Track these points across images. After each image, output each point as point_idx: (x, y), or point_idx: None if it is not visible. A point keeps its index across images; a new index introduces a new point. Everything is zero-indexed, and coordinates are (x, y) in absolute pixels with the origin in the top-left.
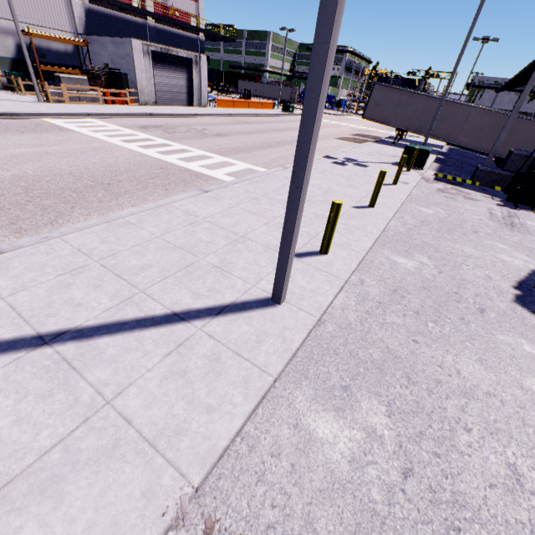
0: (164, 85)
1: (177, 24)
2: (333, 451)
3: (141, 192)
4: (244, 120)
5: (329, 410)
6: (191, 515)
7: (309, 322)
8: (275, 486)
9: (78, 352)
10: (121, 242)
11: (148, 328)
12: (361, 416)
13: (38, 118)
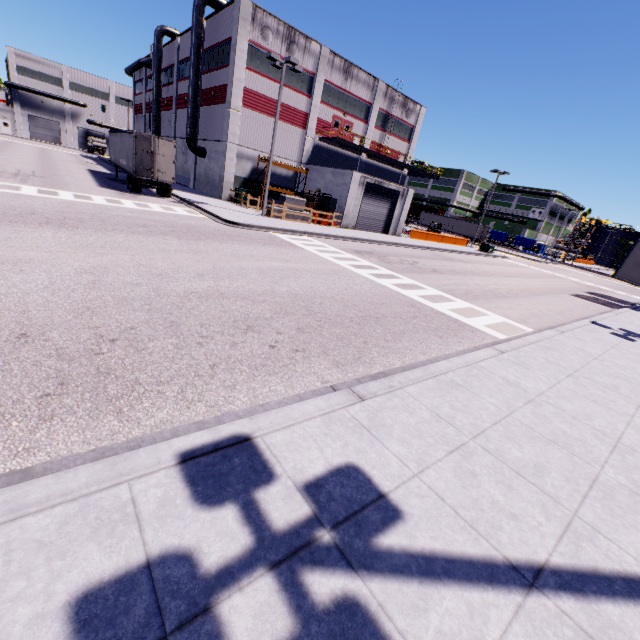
0: (366, 212)
1: (389, 161)
2: None
3: (417, 335)
4: (445, 256)
5: None
6: None
7: None
8: None
9: (592, 623)
10: (474, 414)
11: None
12: None
13: (267, 231)
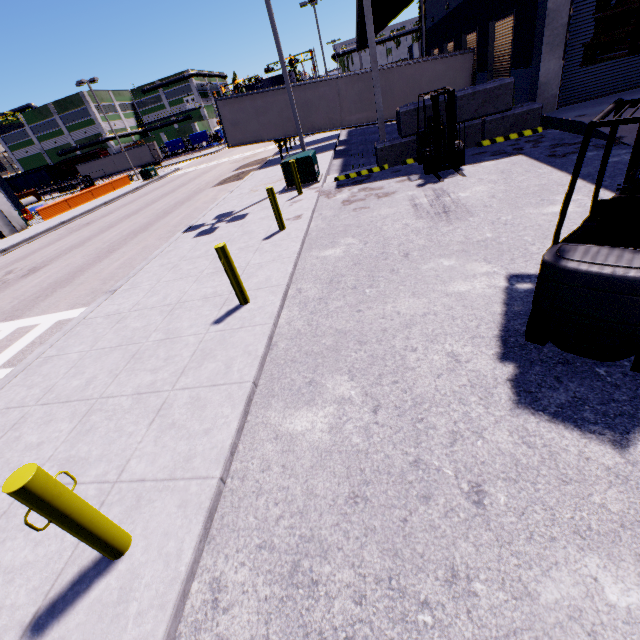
0: None
1: None
2: None
3: None
4: (85, 222)
5: None
6: None
7: None
8: None
9: None
10: None
11: None
12: None
13: None
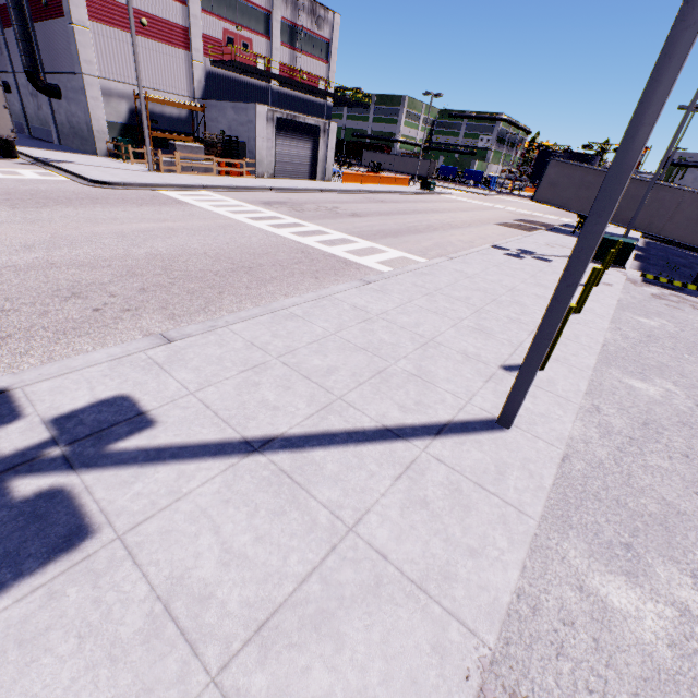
0: (285, 156)
1: (305, 88)
2: (642, 629)
3: (289, 279)
4: (378, 198)
5: (617, 573)
6: (489, 686)
7: (554, 454)
8: (582, 664)
9: (294, 464)
10: (295, 338)
11: (362, 443)
12: (662, 587)
13: (152, 189)
